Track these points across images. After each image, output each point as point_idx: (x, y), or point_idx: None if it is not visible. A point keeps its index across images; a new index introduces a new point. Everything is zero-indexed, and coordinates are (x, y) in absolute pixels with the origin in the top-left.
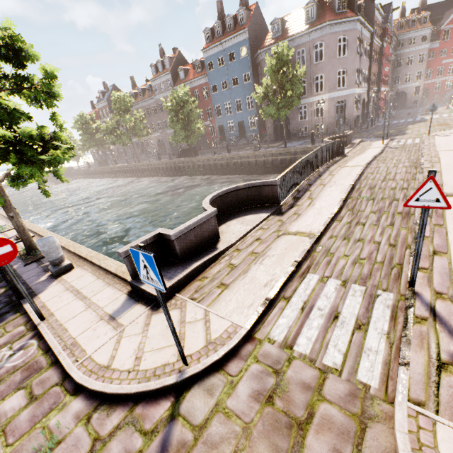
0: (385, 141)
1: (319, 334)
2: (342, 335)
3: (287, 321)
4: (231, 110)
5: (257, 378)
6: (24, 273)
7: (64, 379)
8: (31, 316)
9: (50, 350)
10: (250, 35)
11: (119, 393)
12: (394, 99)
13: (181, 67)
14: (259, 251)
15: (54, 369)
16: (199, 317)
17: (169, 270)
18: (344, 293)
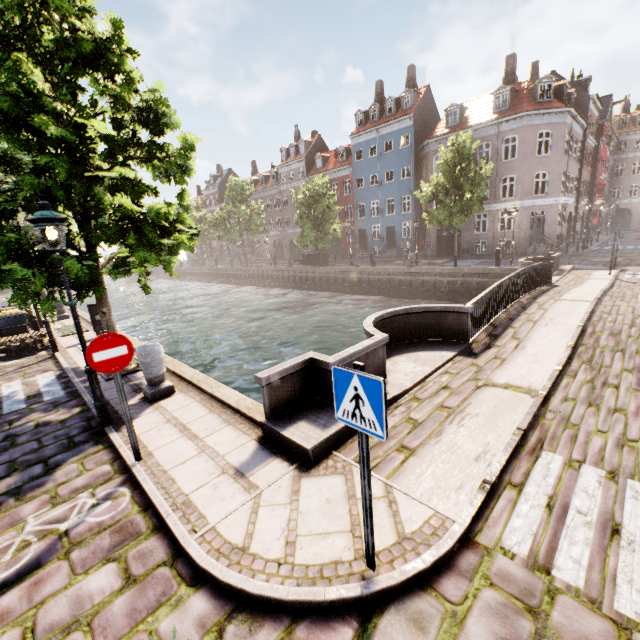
0: (612, 271)
1: (593, 556)
2: (636, 564)
3: (526, 524)
4: (379, 210)
5: (498, 615)
6: (107, 390)
7: (174, 557)
8: (121, 452)
9: (150, 507)
10: (415, 122)
11: (268, 597)
12: (613, 217)
13: (320, 154)
14: (452, 405)
15: (159, 538)
16: (378, 493)
17: (320, 414)
18: (617, 492)
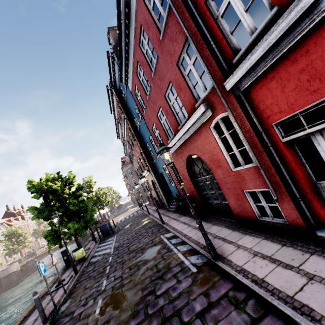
0: None
1: None
2: None
3: None
4: None
5: None
6: None
7: None
8: None
9: None
10: None
11: None
12: None
13: None
14: None
15: None
16: None
17: None
18: None
